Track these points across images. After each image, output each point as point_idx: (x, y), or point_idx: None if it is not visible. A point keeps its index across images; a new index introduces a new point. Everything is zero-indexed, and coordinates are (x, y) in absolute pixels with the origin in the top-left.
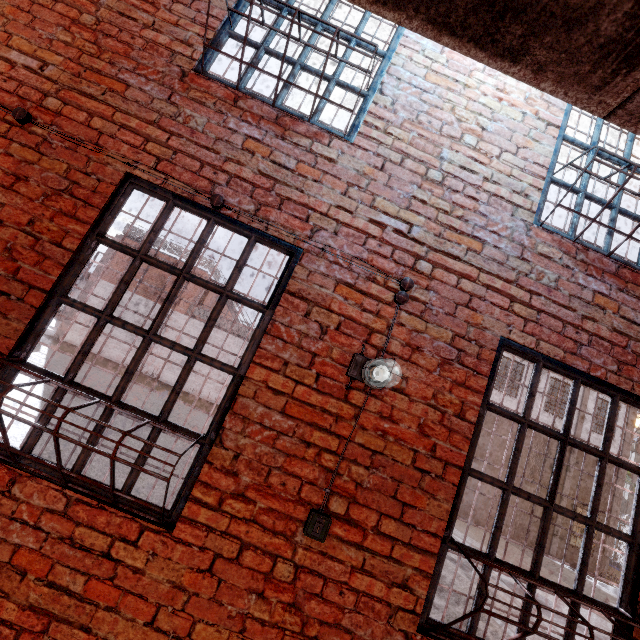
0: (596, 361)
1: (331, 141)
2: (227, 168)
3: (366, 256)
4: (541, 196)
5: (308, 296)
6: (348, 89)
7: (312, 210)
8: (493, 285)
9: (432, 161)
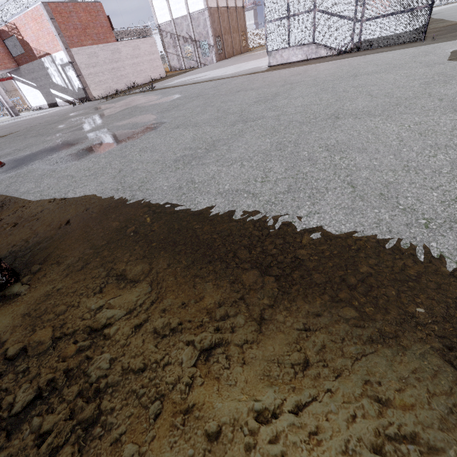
0: None
1: None
2: None
3: None
4: None
5: None
6: None
7: None
8: None
9: None
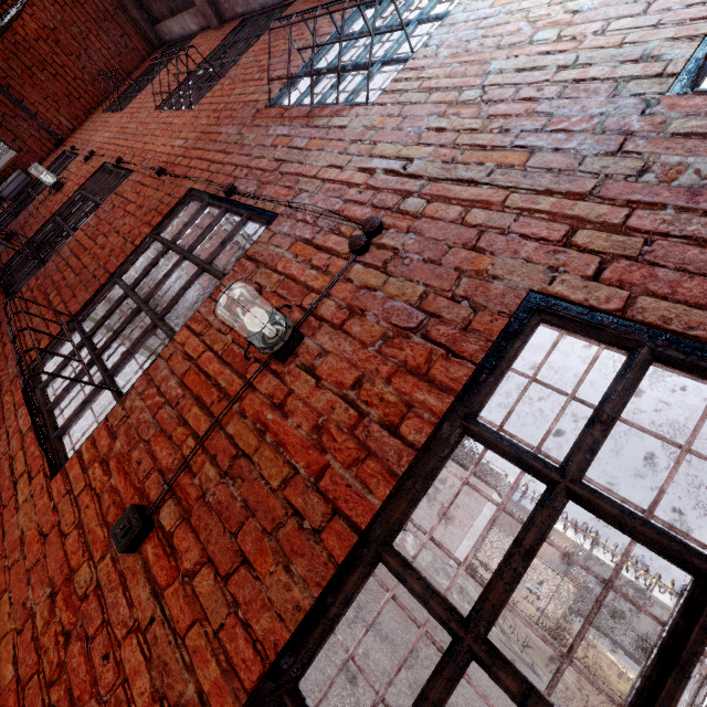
0: None
1: (350, 111)
2: (252, 164)
3: (340, 207)
4: (704, 47)
5: (261, 258)
6: (393, 63)
7: (304, 177)
8: (535, 208)
9: (471, 82)
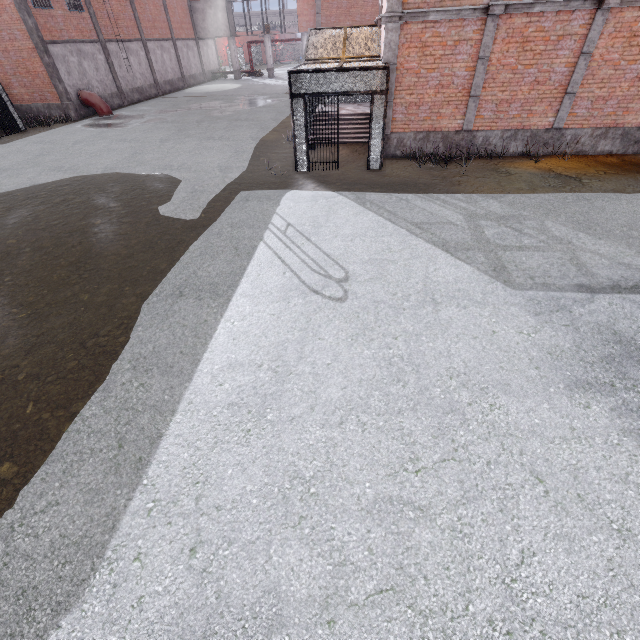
0: None
1: None
2: None
3: None
4: None
5: None
6: None
7: None
8: None
9: None
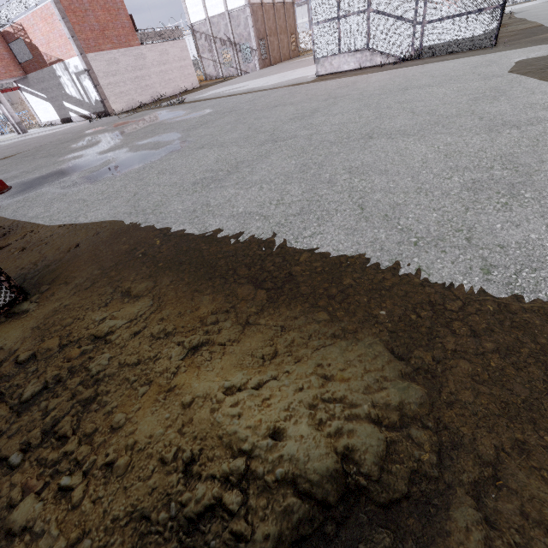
0: None
1: None
2: None
3: None
4: None
5: None
6: None
7: None
8: None
9: None
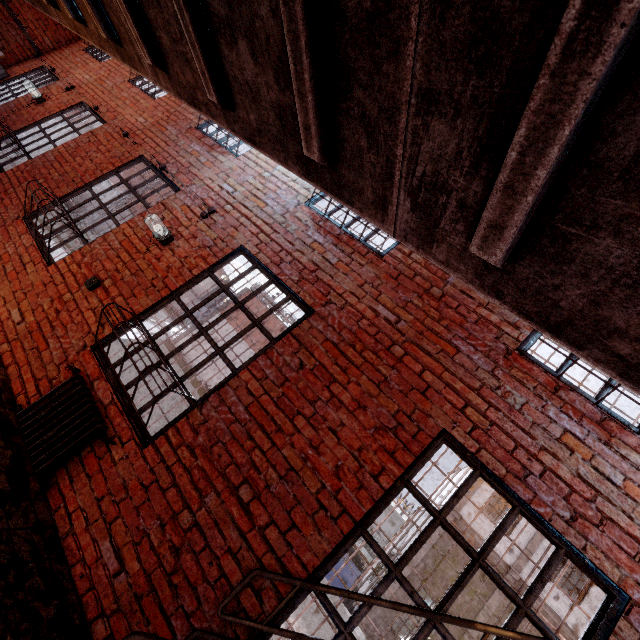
0: (287, 272)
1: (228, 156)
2: (178, 158)
3: (205, 198)
4: (321, 194)
5: (168, 206)
6: None
7: (198, 177)
8: (257, 223)
9: (270, 169)
